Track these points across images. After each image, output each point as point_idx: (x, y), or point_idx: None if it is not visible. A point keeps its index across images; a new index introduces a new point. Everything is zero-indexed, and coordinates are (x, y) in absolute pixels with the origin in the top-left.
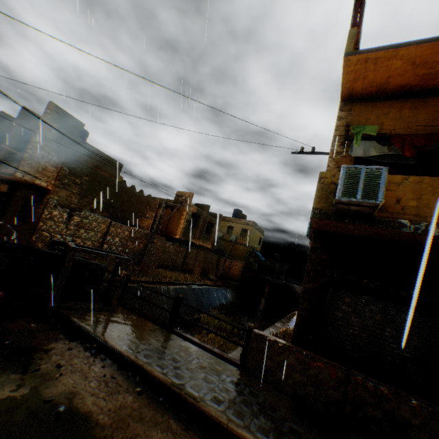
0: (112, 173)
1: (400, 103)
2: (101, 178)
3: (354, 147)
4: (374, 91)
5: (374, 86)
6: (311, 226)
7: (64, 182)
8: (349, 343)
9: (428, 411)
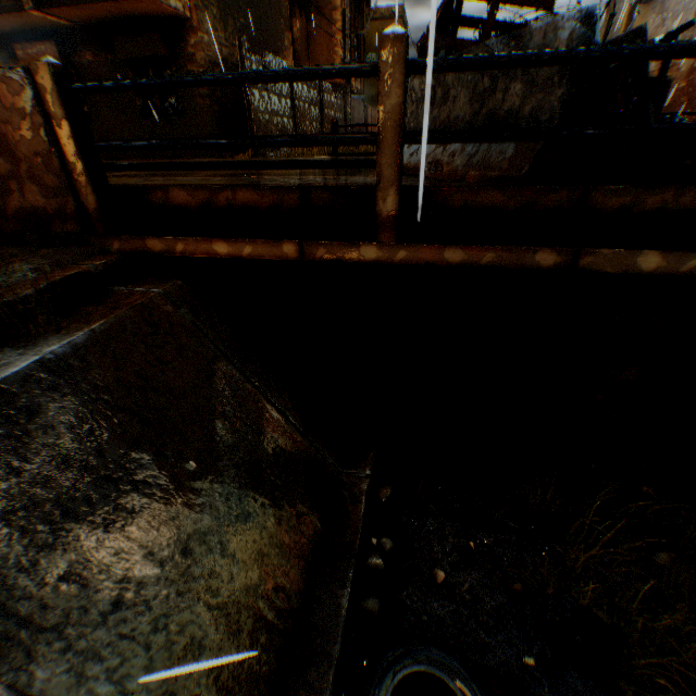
0: None
1: None
2: None
3: None
4: None
5: None
6: None
7: None
8: None
9: None
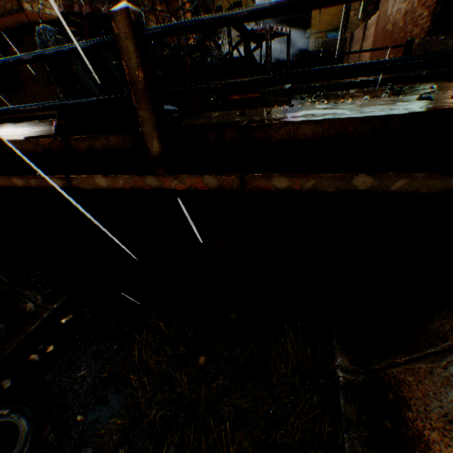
0: None
1: None
2: None
3: None
4: None
5: None
6: None
7: (67, 2)
8: None
9: None
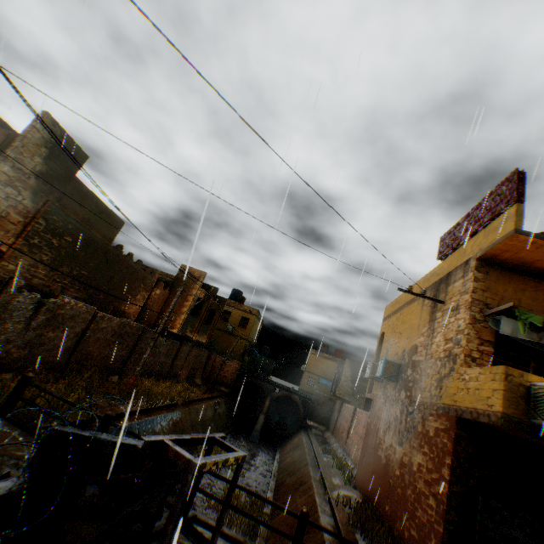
0: (108, 232)
1: (533, 283)
2: (92, 239)
3: (502, 324)
4: (514, 264)
5: (518, 260)
6: (386, 365)
7: (33, 242)
8: None
9: None
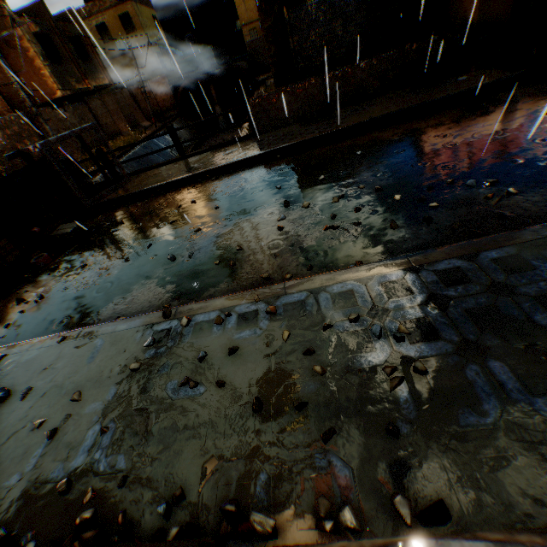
0: None
1: None
2: None
3: None
4: None
5: None
6: None
7: None
8: (317, 61)
9: (371, 63)
